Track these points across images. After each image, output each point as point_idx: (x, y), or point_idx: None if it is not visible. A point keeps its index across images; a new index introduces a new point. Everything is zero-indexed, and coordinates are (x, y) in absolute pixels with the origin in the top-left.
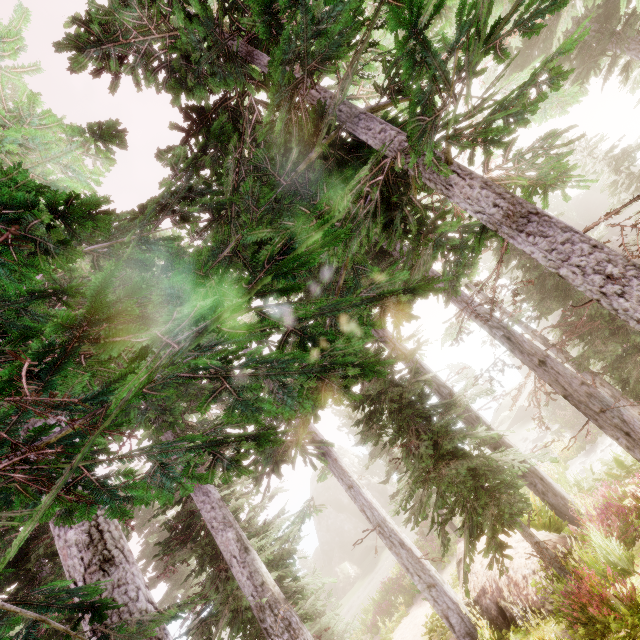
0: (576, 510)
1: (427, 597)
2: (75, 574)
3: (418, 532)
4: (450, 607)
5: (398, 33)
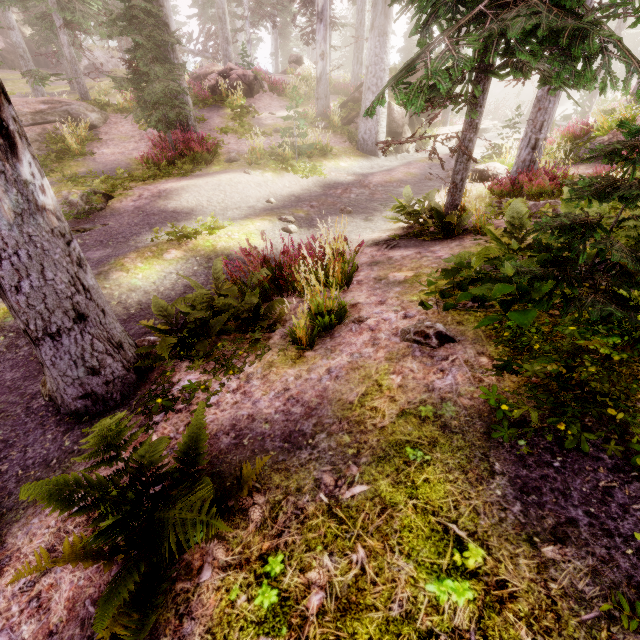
0: None
1: None
2: None
3: None
4: None
5: None
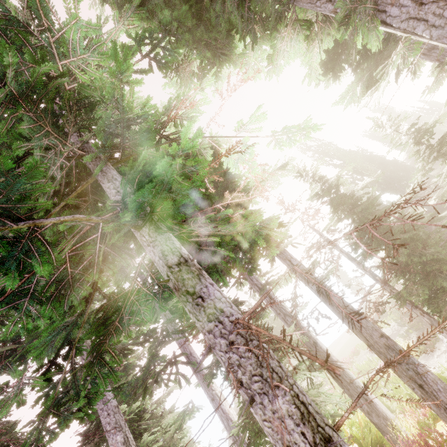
0: (395, 432)
1: None
2: None
3: None
4: None
5: (176, 79)
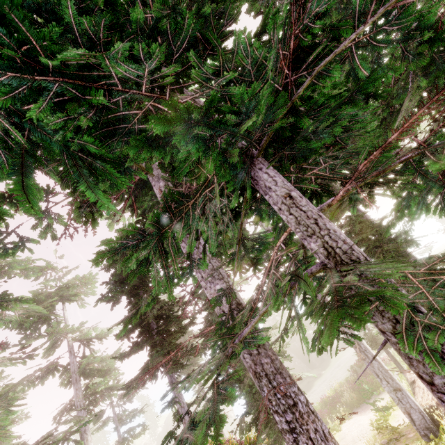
0: None
1: (392, 397)
2: (223, 308)
3: (347, 371)
4: (413, 407)
5: None
